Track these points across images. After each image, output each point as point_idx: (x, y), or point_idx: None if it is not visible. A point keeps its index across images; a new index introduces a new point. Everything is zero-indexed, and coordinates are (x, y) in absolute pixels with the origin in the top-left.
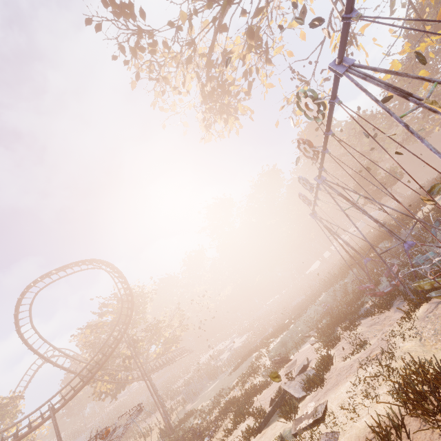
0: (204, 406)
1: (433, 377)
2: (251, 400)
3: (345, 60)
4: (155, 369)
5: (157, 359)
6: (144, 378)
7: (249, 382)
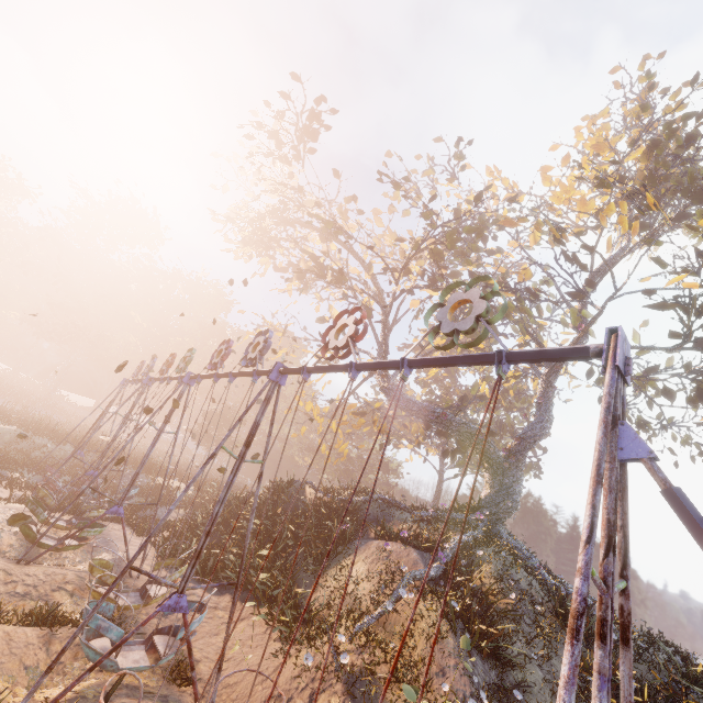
0: None
1: None
2: None
3: (193, 380)
4: None
5: None
6: None
7: None
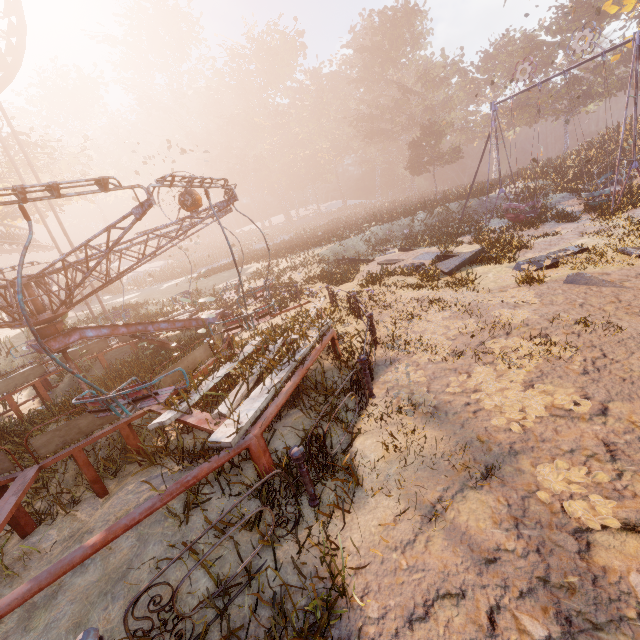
0: (165, 301)
1: None
2: (355, 275)
3: None
4: None
5: None
6: (57, 216)
7: (300, 273)
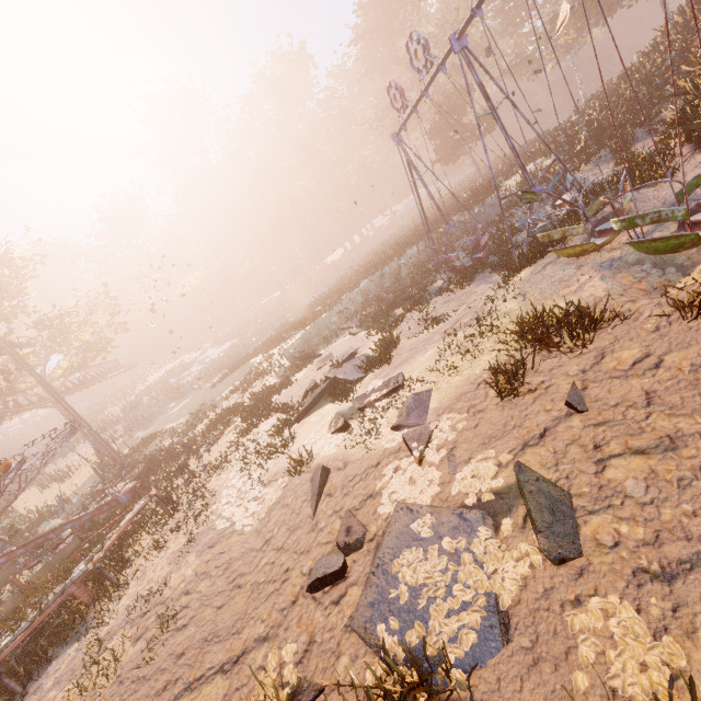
0: (175, 427)
1: (565, 314)
2: (269, 401)
3: None
4: (66, 392)
5: (68, 376)
6: (55, 398)
7: (256, 387)
